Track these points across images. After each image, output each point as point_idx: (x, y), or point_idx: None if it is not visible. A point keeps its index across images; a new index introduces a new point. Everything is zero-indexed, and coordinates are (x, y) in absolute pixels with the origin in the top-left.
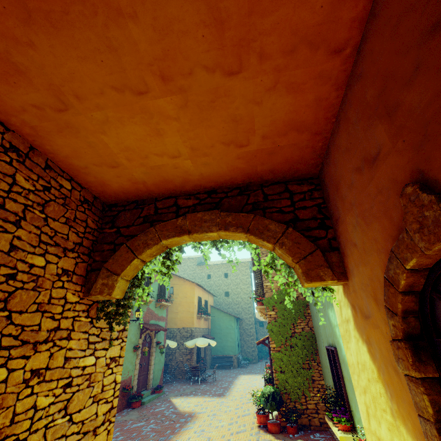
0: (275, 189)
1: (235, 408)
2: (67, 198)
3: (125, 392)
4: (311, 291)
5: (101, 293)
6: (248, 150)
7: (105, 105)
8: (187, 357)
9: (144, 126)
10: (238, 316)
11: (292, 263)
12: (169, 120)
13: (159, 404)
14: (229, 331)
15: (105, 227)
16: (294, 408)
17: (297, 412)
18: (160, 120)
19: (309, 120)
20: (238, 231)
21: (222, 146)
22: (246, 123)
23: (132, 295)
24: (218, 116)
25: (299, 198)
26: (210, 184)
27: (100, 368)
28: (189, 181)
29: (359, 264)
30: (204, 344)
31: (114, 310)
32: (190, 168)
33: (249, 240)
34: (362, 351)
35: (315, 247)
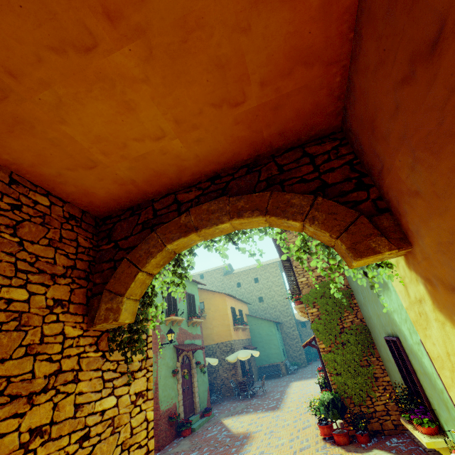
0: (291, 156)
1: (293, 421)
2: (47, 216)
3: (171, 421)
4: (362, 272)
5: (106, 321)
6: (246, 109)
7: (50, 80)
8: (231, 372)
9: (108, 101)
10: (277, 320)
11: (331, 240)
12: (137, 85)
13: (210, 428)
14: (270, 338)
15: (102, 244)
16: (360, 412)
17: (365, 417)
18: (126, 86)
19: (318, 43)
20: (254, 216)
21: (212, 110)
22: (235, 67)
23: (145, 316)
24: (197, 64)
25: (322, 159)
26: (210, 168)
27: (125, 409)
28: (184, 169)
29: (428, 218)
30: (246, 356)
31: (127, 337)
32: (181, 150)
33: (271, 224)
34: (454, 337)
35: (357, 213)
